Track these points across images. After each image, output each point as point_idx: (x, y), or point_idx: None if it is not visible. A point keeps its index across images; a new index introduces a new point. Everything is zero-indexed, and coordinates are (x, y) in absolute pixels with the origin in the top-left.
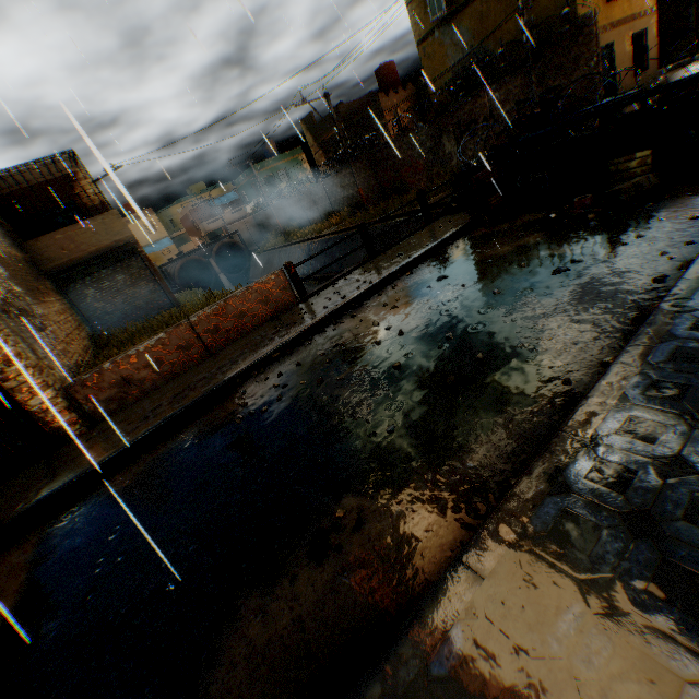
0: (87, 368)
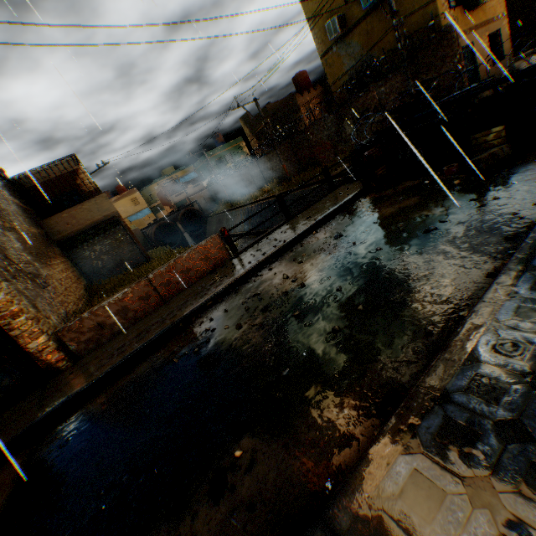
0: (78, 314)
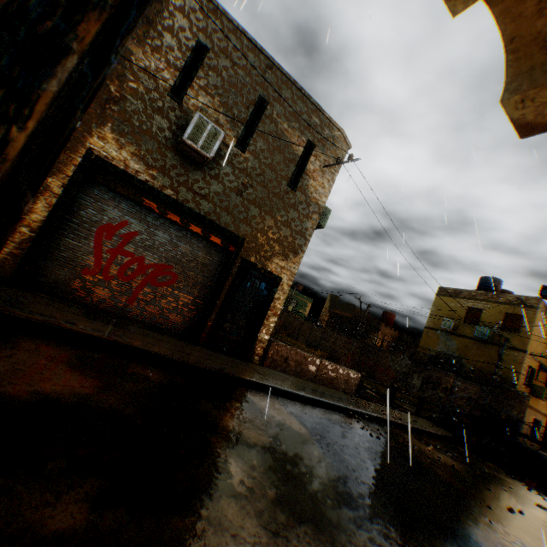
0: None
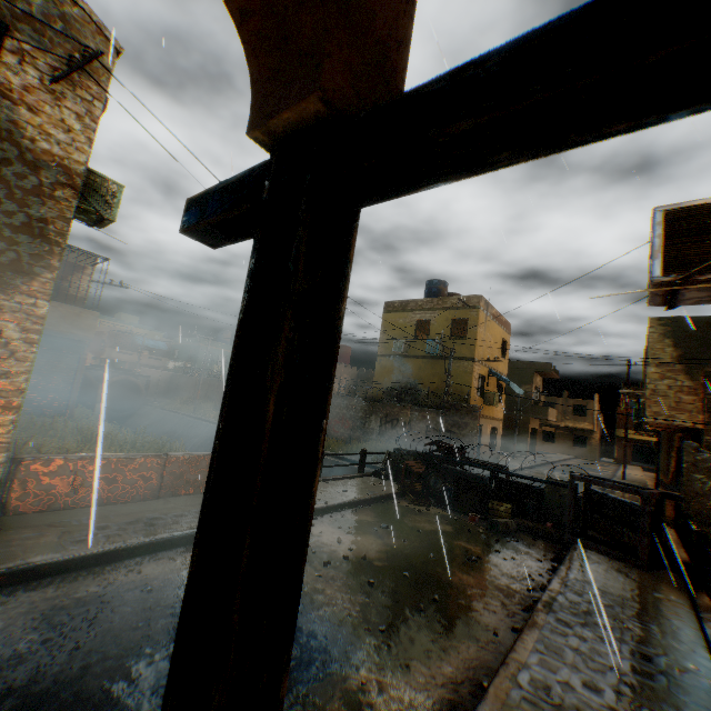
0: None
